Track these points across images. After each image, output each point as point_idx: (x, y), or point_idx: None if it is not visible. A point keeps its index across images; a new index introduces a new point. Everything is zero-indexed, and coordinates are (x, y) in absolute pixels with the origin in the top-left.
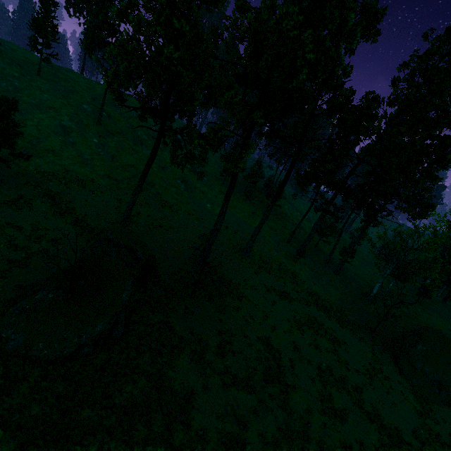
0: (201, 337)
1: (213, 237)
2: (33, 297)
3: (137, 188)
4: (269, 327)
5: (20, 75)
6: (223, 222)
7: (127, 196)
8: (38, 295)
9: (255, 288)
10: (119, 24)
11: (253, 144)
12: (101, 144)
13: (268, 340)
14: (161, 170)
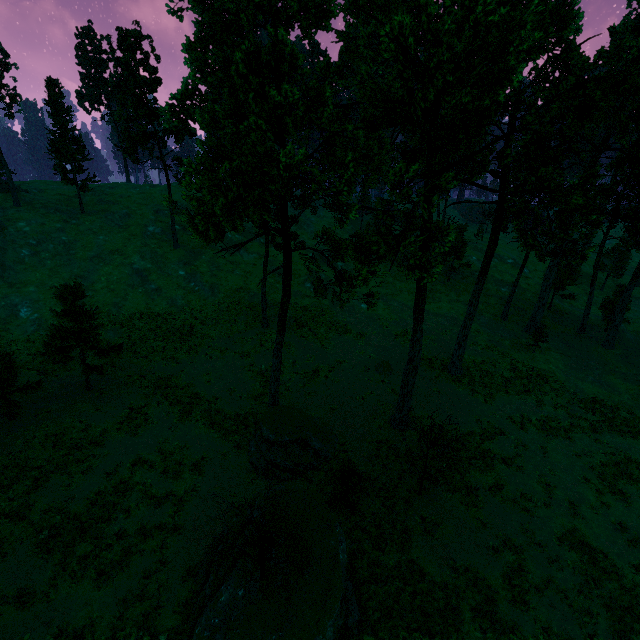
0: (472, 573)
1: (412, 379)
2: (217, 600)
3: (278, 347)
4: (564, 507)
5: (63, 223)
6: (420, 353)
7: (254, 341)
8: (223, 596)
9: (500, 432)
10: (155, 99)
11: (447, 226)
12: (191, 274)
13: (576, 537)
14: (277, 278)
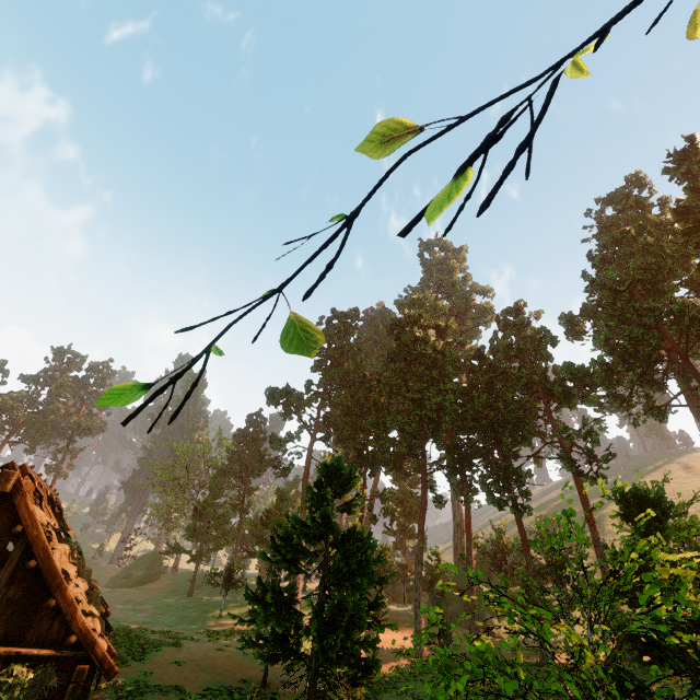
0: None
1: None
2: None
3: None
4: None
5: None
6: None
7: None
8: None
9: None
10: None
11: None
12: None
13: None
14: None
